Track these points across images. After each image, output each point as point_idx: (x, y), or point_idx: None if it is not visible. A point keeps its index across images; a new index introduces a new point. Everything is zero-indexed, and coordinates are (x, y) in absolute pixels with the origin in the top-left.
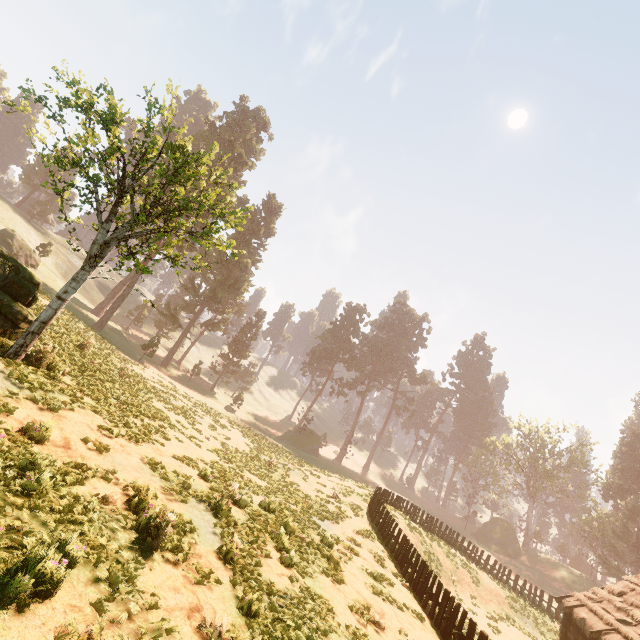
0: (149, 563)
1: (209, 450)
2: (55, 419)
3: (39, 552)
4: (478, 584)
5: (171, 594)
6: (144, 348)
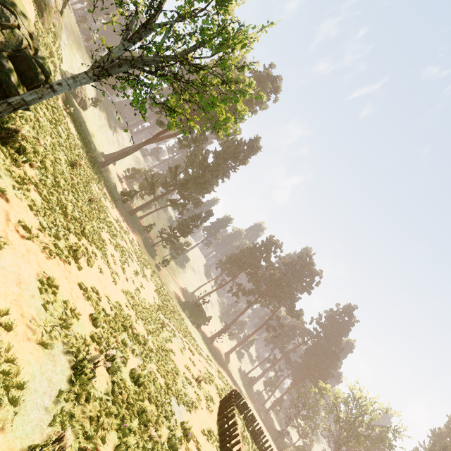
0: None
1: (122, 290)
2: None
3: None
4: None
5: None
6: (122, 194)
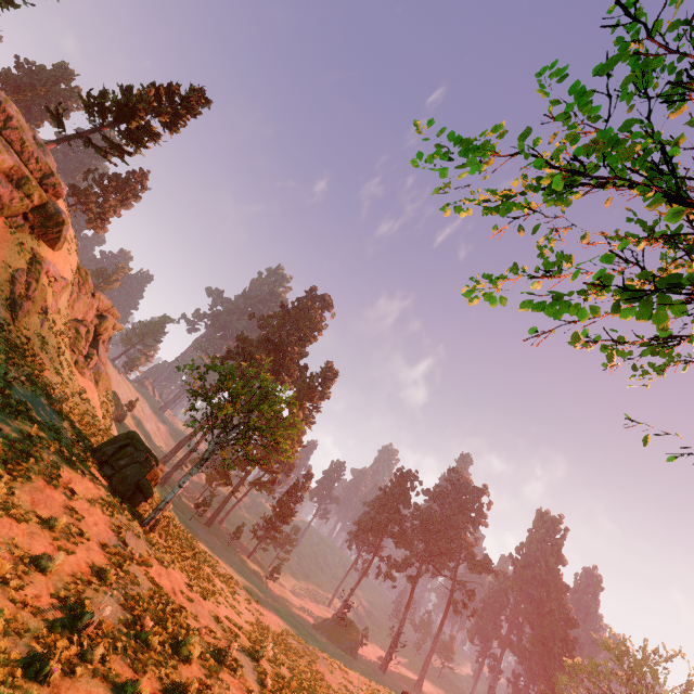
0: (223, 671)
1: (246, 621)
2: (167, 573)
3: (189, 640)
4: None
5: (234, 689)
6: (197, 507)
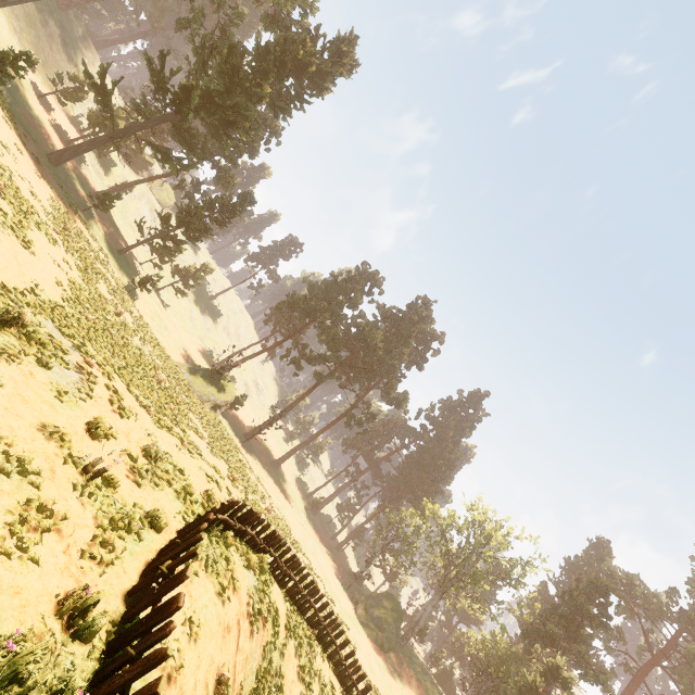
0: None
1: None
2: None
3: None
4: None
5: None
6: None
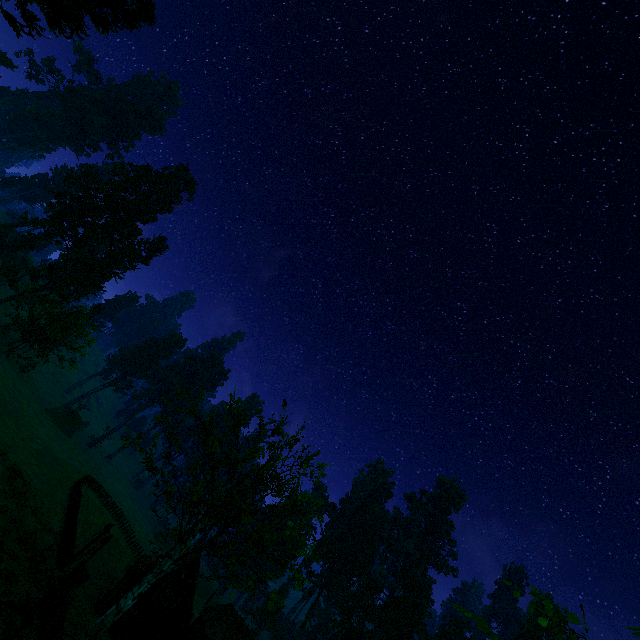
0: None
1: None
2: None
3: None
4: (115, 545)
5: None
6: None
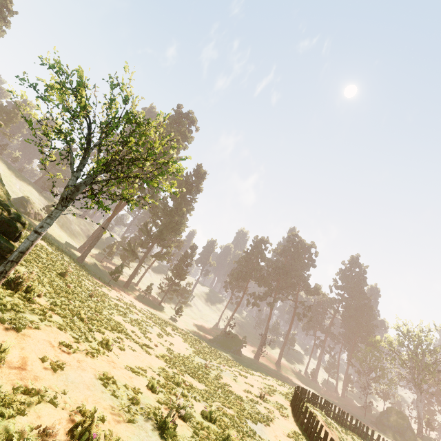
0: None
1: (157, 356)
2: (18, 338)
3: None
4: None
5: None
6: (111, 274)
